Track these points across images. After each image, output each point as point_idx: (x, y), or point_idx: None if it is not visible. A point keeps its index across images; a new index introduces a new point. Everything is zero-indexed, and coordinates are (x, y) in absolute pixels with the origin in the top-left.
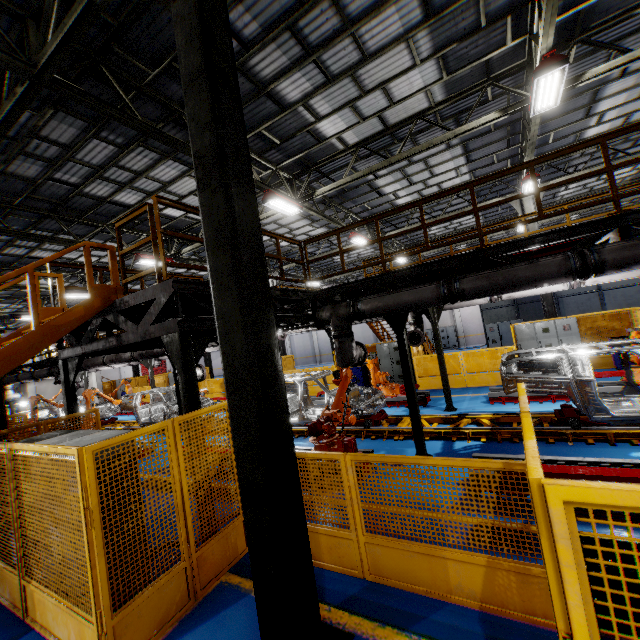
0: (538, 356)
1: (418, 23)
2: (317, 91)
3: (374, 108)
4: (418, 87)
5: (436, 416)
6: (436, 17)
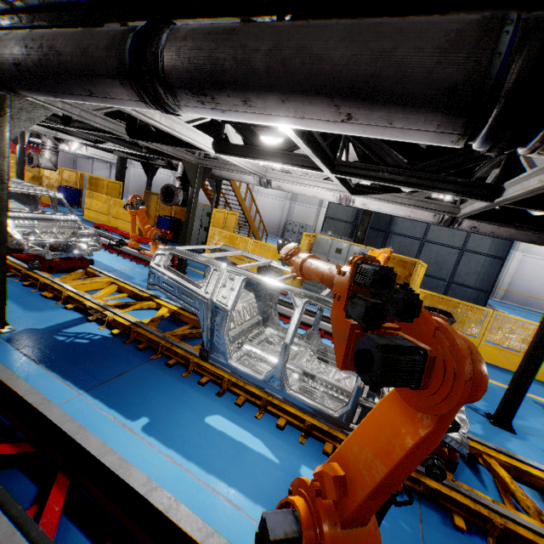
0: (198, 255)
1: None
2: None
3: None
4: None
5: (131, 287)
6: None
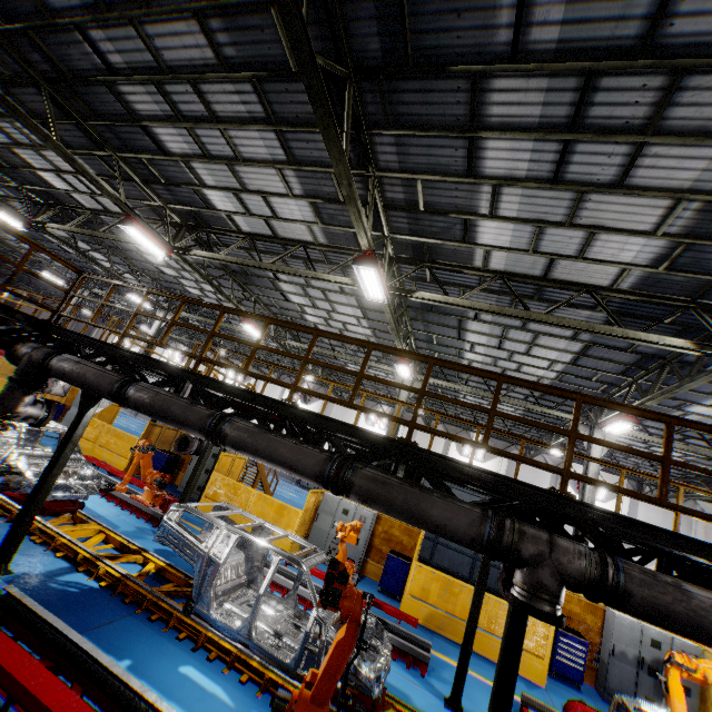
0: (206, 514)
1: (284, 160)
2: (196, 158)
3: (260, 210)
4: (299, 217)
5: (121, 538)
6: (297, 165)
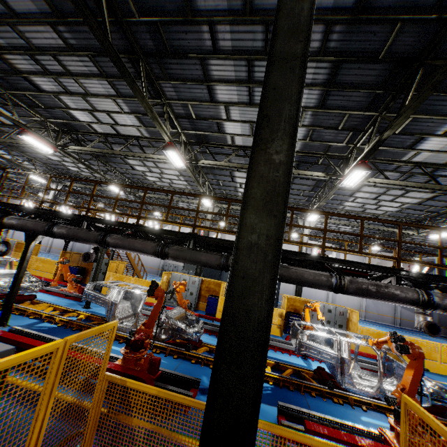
0: (106, 284)
1: (115, 95)
2: (61, 93)
3: (107, 120)
4: (131, 124)
5: (62, 307)
6: (123, 97)
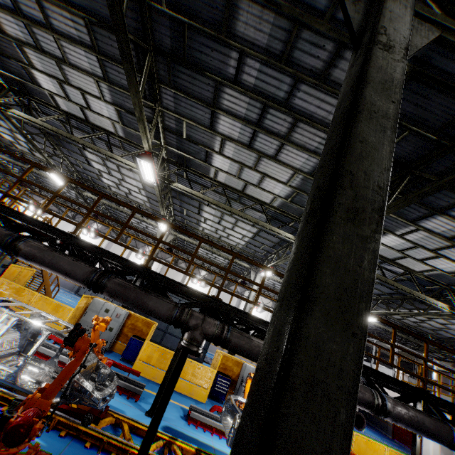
0: None
1: (101, 77)
2: (29, 46)
3: (78, 100)
4: (107, 115)
5: None
6: (110, 83)
